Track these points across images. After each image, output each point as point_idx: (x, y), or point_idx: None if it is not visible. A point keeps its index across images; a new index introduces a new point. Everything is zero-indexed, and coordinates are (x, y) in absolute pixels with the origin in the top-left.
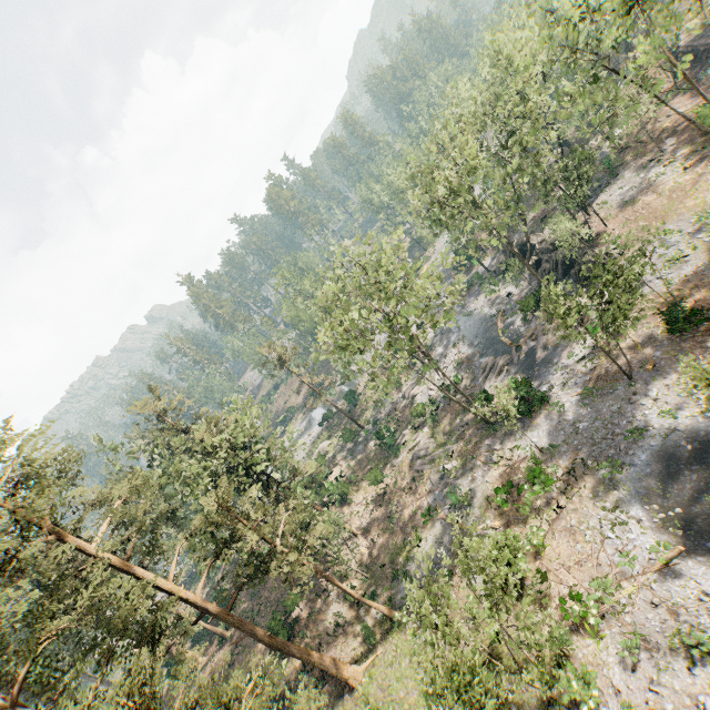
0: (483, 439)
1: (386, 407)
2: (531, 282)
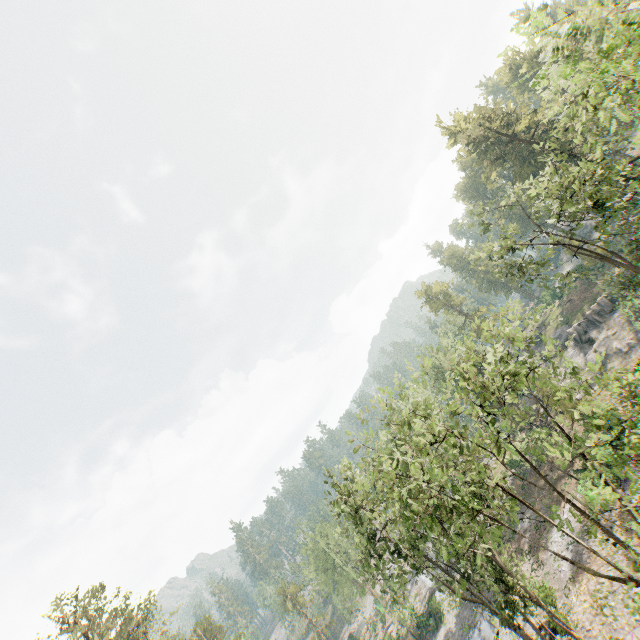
0: None
1: None
2: None
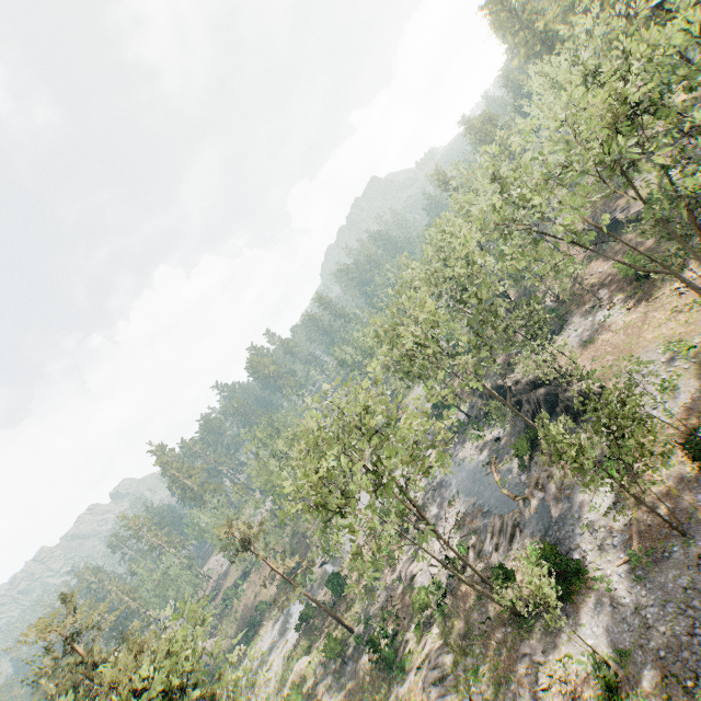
0: (516, 644)
1: (379, 595)
2: (517, 424)
